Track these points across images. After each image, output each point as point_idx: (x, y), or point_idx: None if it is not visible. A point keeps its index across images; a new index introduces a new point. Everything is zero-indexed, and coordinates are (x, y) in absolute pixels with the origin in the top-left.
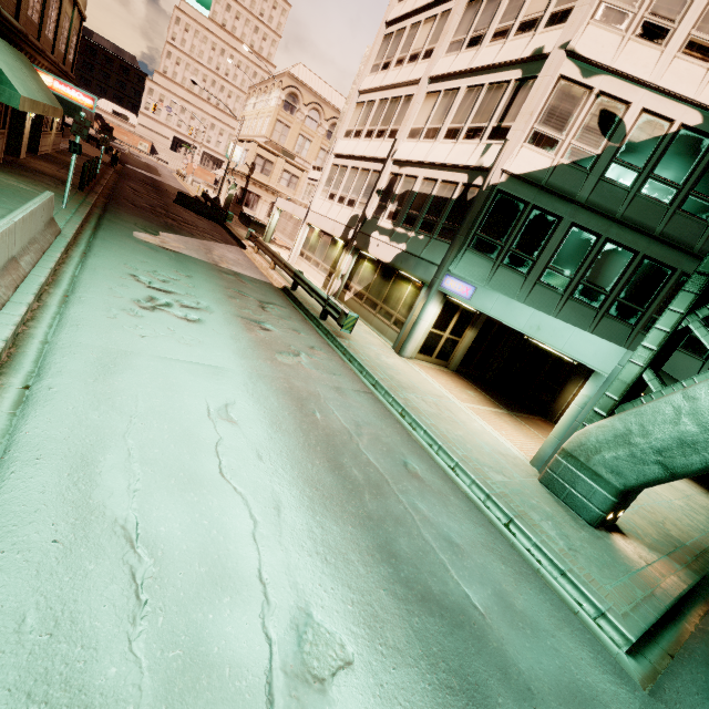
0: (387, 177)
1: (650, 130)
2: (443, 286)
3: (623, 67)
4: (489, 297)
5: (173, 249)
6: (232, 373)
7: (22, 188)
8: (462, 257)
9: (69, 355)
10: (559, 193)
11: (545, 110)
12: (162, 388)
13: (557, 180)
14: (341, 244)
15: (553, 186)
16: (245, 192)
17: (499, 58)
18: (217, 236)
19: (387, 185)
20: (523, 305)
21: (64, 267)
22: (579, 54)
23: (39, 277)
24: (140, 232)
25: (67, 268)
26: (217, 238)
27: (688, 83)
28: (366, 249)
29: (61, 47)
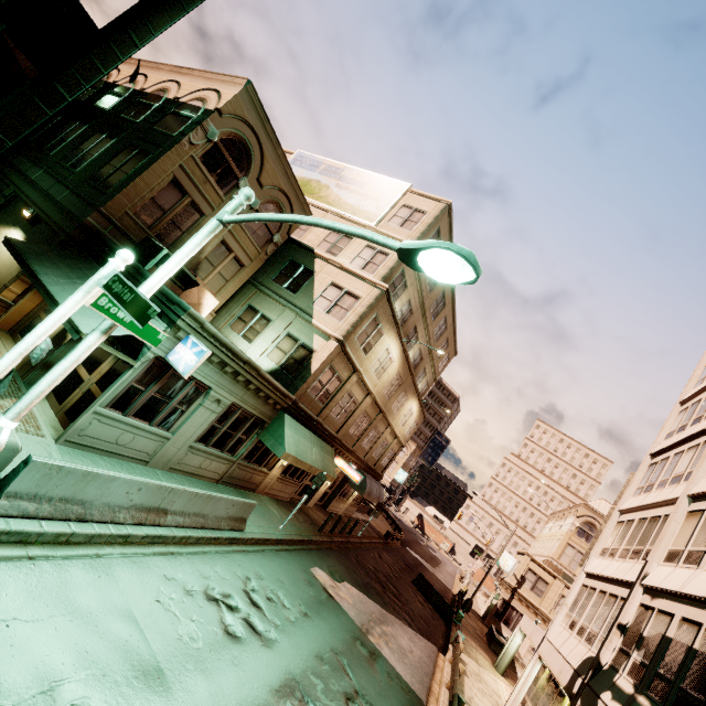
0: (634, 608)
1: None
2: None
3: None
4: None
5: (333, 594)
6: (161, 689)
7: (272, 511)
8: None
9: (88, 565)
10: None
11: None
12: (81, 629)
13: None
14: (567, 700)
15: None
16: (507, 605)
17: None
18: (420, 623)
19: (633, 620)
20: None
21: (210, 546)
22: None
23: (172, 532)
24: (323, 570)
25: (210, 547)
26: (415, 624)
27: None
28: None
29: (376, 455)
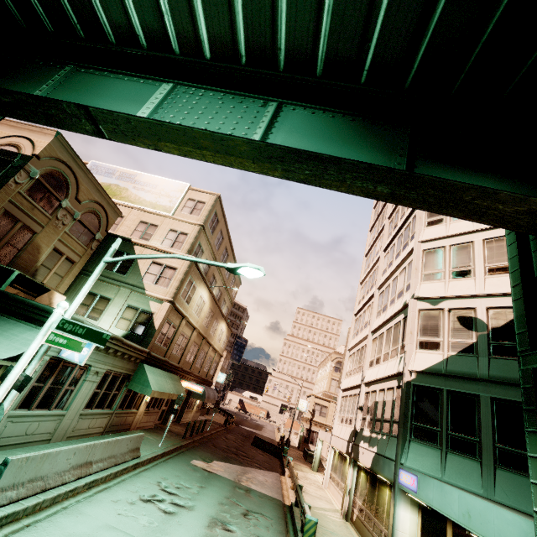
0: (363, 396)
1: (503, 316)
2: (399, 481)
3: (453, 293)
4: (428, 485)
5: (211, 470)
6: None
7: (148, 438)
8: (409, 448)
9: (65, 513)
10: (461, 375)
11: (419, 328)
12: None
13: (453, 366)
14: (348, 458)
15: (453, 372)
16: (309, 432)
17: (392, 312)
18: (265, 465)
19: (364, 401)
20: (450, 486)
21: (124, 475)
22: (423, 297)
23: (99, 475)
24: (198, 460)
25: (124, 475)
26: (263, 466)
27: (506, 286)
28: (357, 459)
29: (206, 369)
